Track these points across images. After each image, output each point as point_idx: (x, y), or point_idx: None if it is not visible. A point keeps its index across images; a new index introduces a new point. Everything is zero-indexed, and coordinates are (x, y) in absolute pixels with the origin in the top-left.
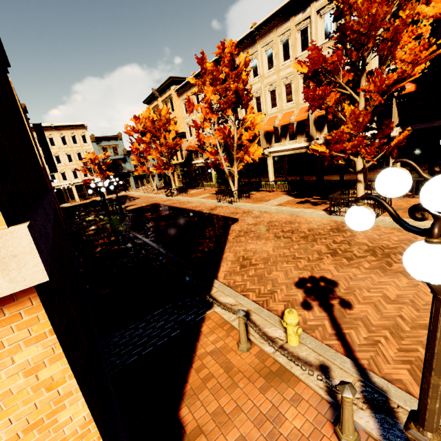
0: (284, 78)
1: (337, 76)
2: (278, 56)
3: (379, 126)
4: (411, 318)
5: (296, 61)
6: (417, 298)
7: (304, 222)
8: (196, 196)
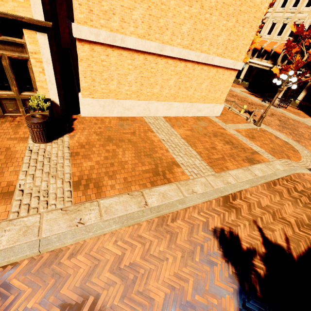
0: (285, 18)
1: (304, 41)
2: (291, 1)
3: (310, 72)
4: (269, 121)
5: (298, 11)
6: (273, 121)
7: (250, 100)
8: None
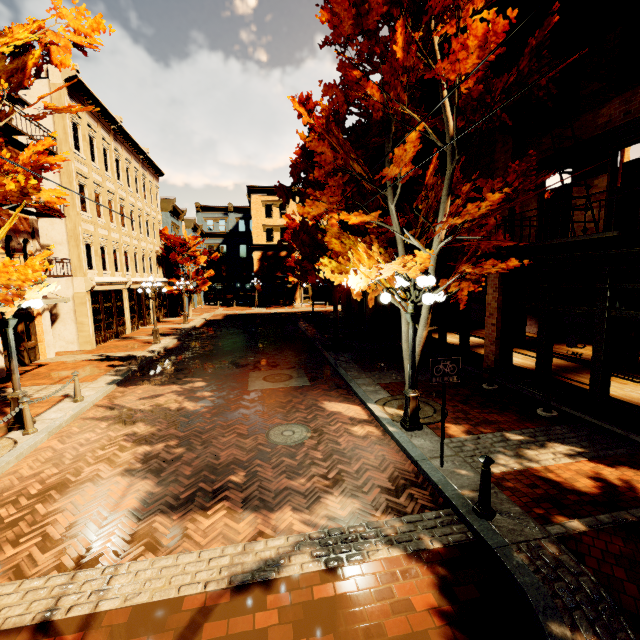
0: None
1: None
2: None
3: None
4: None
5: None
6: None
7: None
8: None
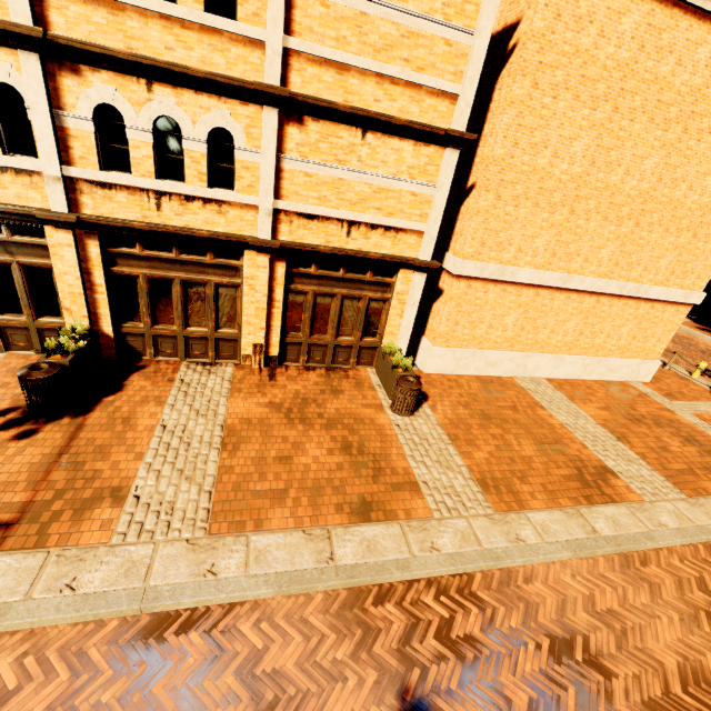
0: None
1: None
2: None
3: None
4: None
5: None
6: None
7: (703, 344)
8: None
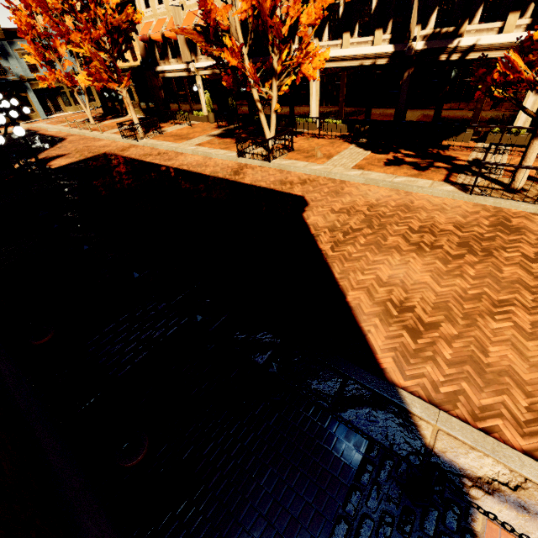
0: None
1: None
2: None
3: (534, 22)
4: None
5: None
6: None
7: (434, 209)
8: (184, 139)
